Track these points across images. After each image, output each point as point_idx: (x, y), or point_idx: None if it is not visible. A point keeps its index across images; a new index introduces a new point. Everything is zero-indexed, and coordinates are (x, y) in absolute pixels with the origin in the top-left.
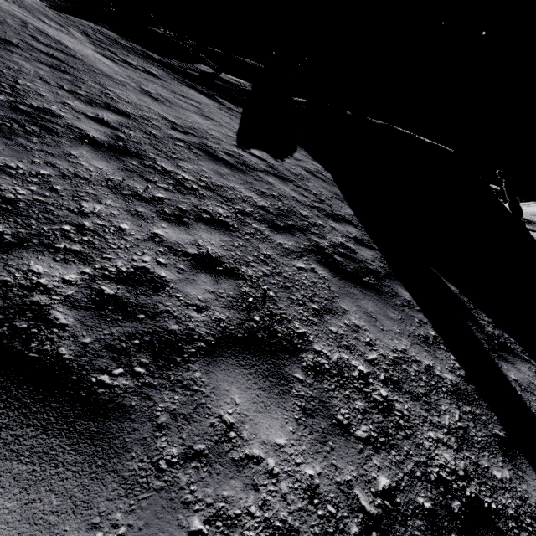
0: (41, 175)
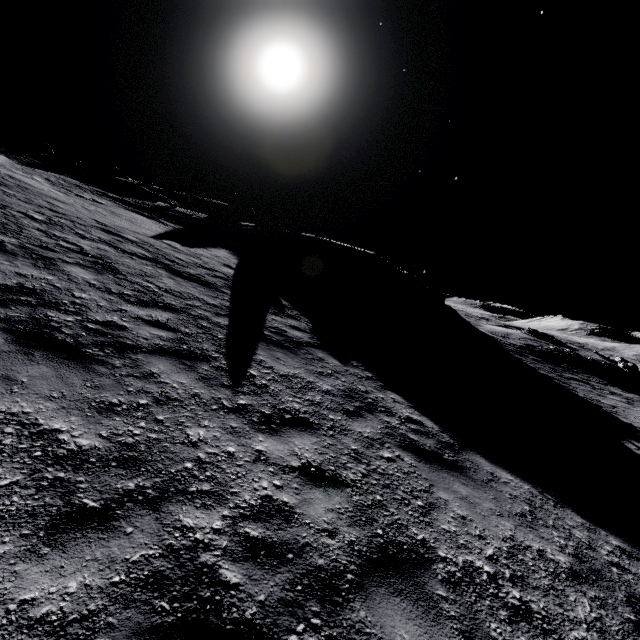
0: (3, 221)
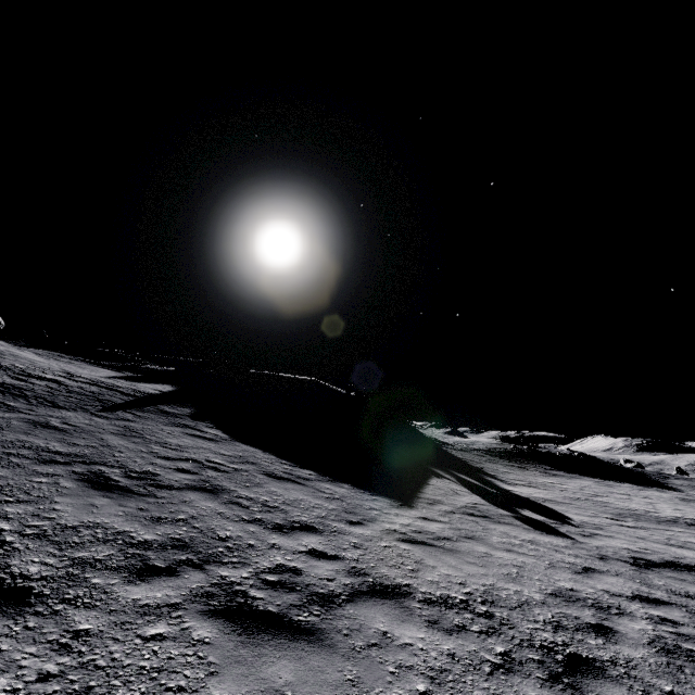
0: None
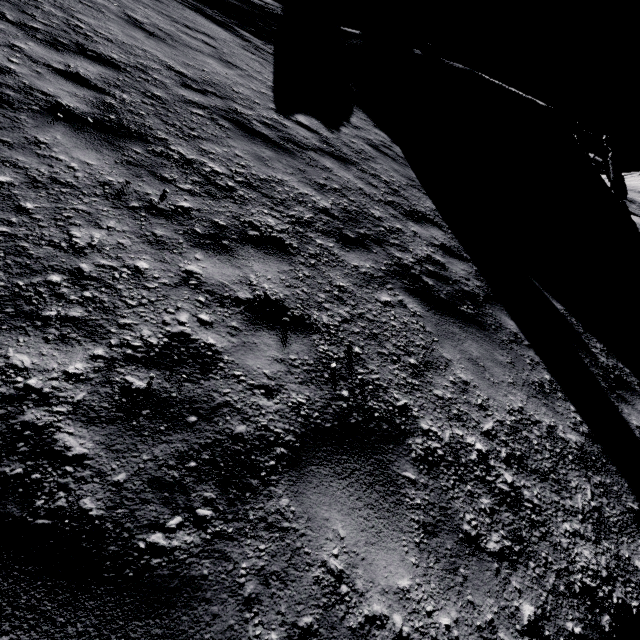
0: None
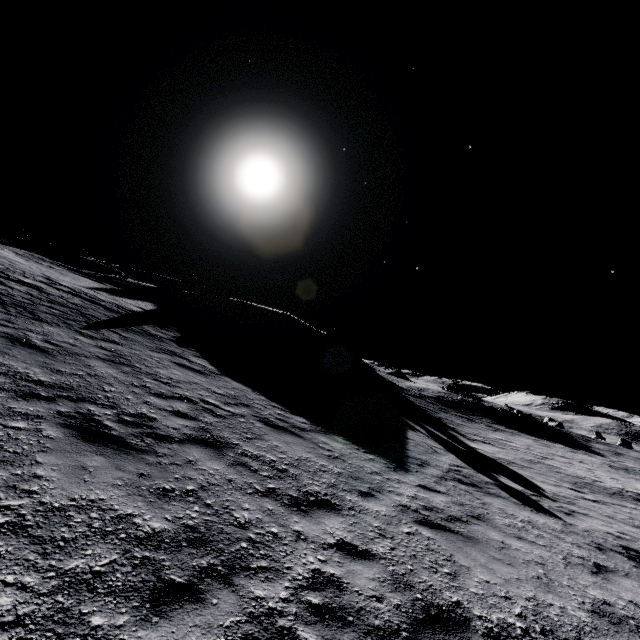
0: None
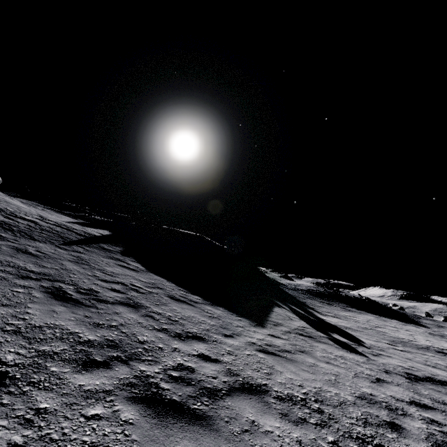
0: None
